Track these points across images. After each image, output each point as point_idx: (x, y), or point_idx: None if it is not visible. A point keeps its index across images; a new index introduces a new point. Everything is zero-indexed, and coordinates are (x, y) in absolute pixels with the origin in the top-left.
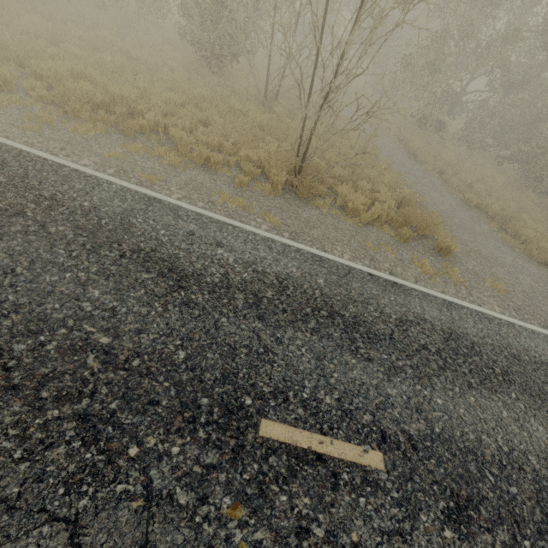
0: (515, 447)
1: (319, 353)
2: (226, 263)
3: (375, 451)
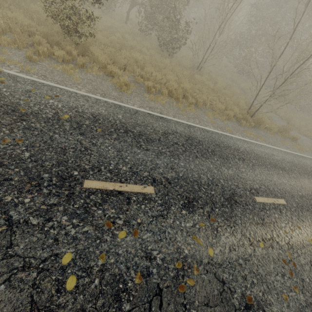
0: None
1: None
2: (281, 161)
3: None
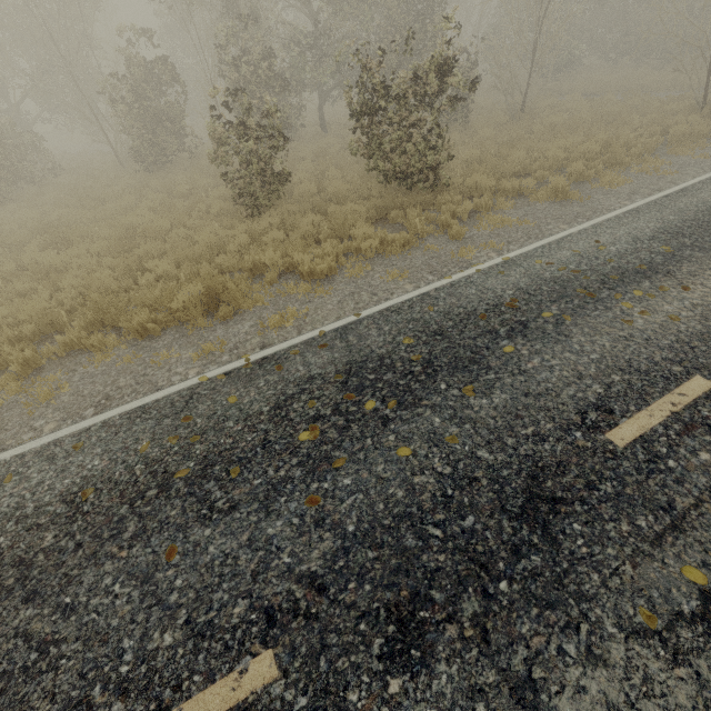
0: None
1: None
2: None
3: None
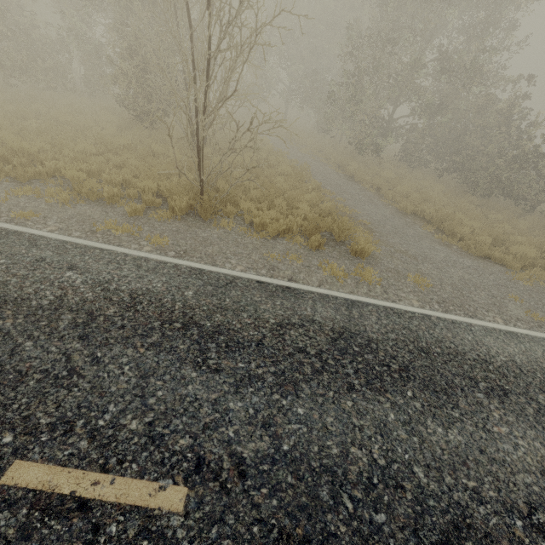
0: (396, 458)
1: (148, 369)
2: (70, 284)
3: (177, 486)
